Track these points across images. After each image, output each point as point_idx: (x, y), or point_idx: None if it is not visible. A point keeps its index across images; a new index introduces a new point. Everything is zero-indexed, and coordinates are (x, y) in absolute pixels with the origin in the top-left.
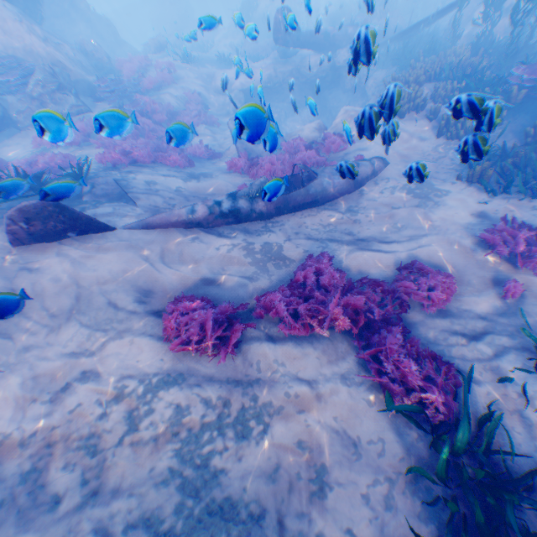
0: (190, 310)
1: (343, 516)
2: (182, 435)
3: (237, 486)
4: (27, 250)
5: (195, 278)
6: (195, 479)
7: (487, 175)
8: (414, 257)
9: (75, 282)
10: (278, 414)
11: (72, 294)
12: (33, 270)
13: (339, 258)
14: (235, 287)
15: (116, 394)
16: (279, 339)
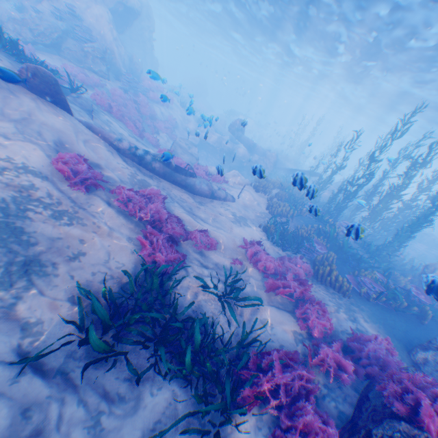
0: (80, 161)
1: (75, 270)
2: (24, 194)
3: (32, 228)
4: (18, 85)
5: (94, 160)
6: (13, 210)
7: (269, 229)
8: (210, 232)
9: (31, 113)
10: (82, 225)
11: (24, 115)
12: (13, 93)
13: (175, 210)
14: (111, 178)
15: (6, 158)
16: (113, 206)
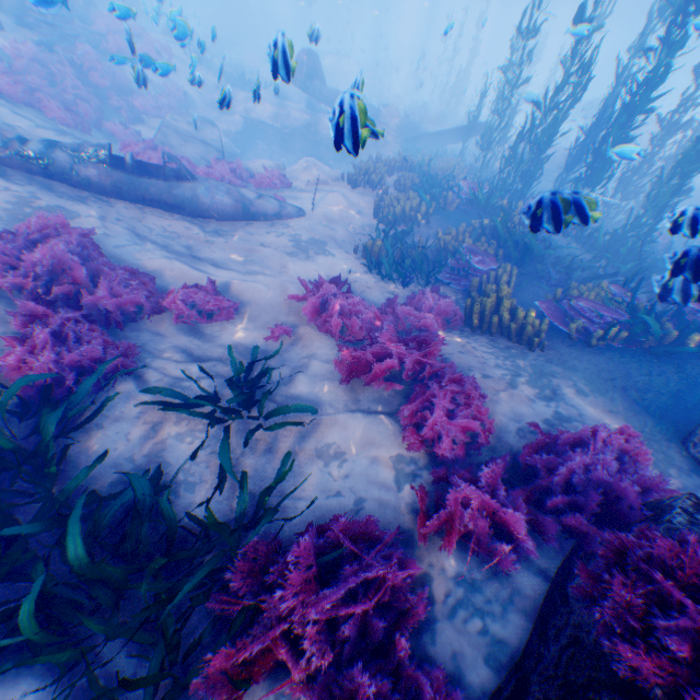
0: None
1: None
2: None
3: None
4: None
5: None
6: None
7: (374, 252)
8: (231, 286)
9: None
10: None
11: None
12: None
13: (142, 256)
14: None
15: None
16: None
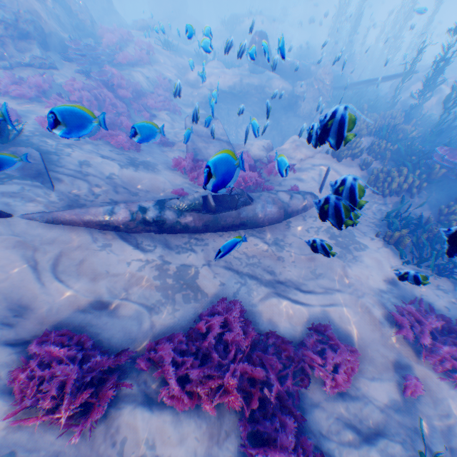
0: (57, 358)
1: None
2: None
3: None
4: None
5: (86, 299)
6: None
7: (403, 242)
8: (325, 314)
9: None
10: None
11: None
12: None
13: (253, 299)
14: (130, 319)
15: None
16: (160, 406)
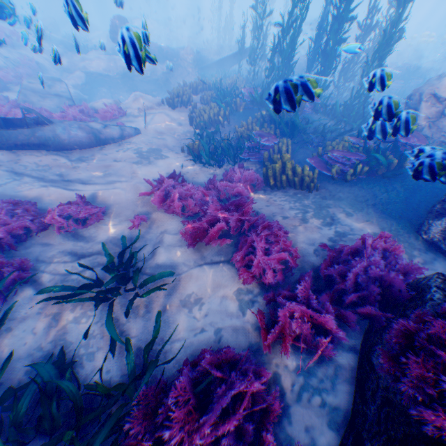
0: None
1: None
2: None
3: None
4: None
5: None
6: None
7: (195, 149)
8: (97, 195)
9: None
10: None
11: None
12: None
13: (23, 189)
14: None
15: None
16: None
